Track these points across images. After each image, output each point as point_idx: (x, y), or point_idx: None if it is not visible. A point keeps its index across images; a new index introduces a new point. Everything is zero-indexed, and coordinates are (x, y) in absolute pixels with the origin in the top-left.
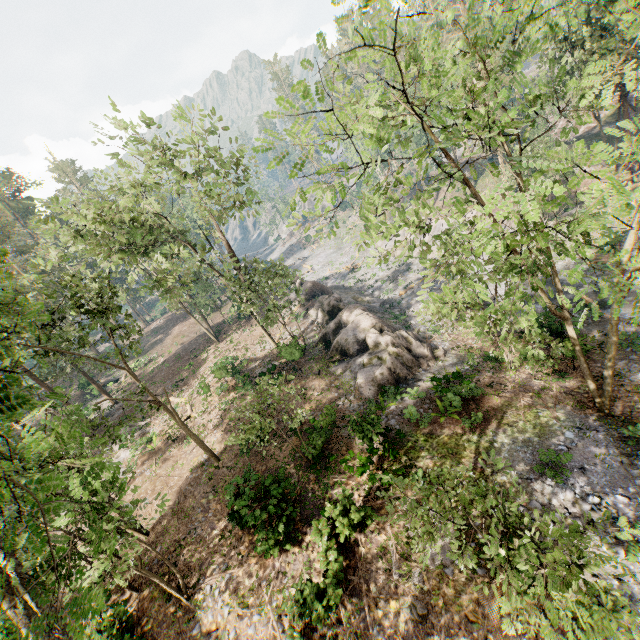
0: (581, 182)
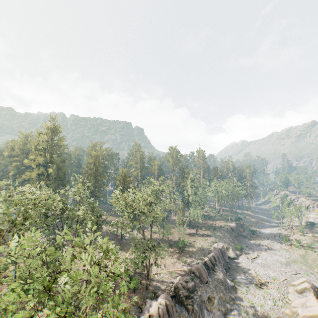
0: None
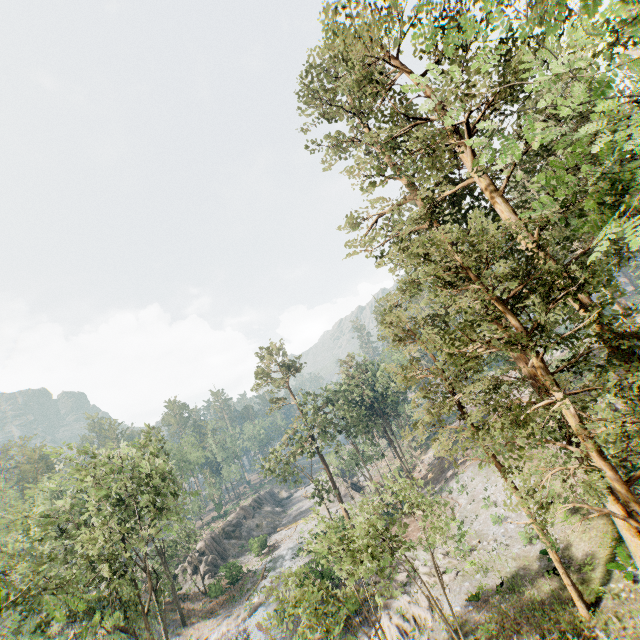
0: (416, 471)
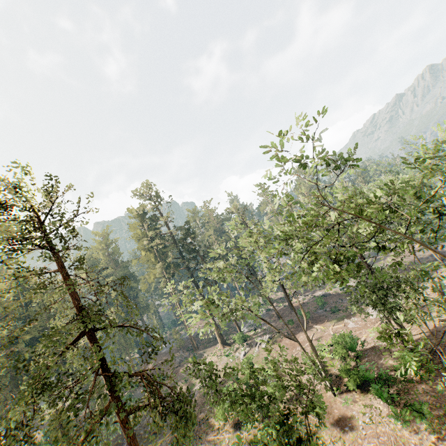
0: None
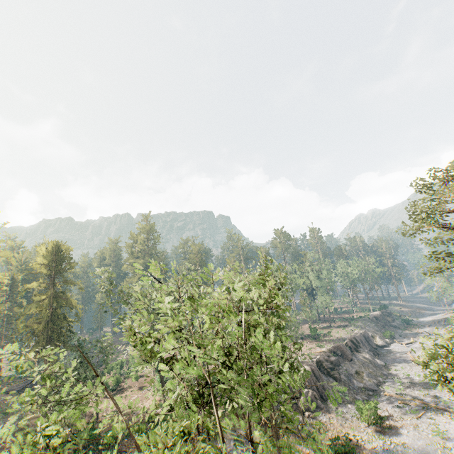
0: None
